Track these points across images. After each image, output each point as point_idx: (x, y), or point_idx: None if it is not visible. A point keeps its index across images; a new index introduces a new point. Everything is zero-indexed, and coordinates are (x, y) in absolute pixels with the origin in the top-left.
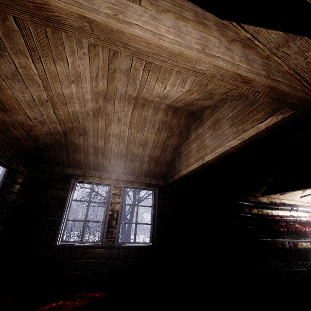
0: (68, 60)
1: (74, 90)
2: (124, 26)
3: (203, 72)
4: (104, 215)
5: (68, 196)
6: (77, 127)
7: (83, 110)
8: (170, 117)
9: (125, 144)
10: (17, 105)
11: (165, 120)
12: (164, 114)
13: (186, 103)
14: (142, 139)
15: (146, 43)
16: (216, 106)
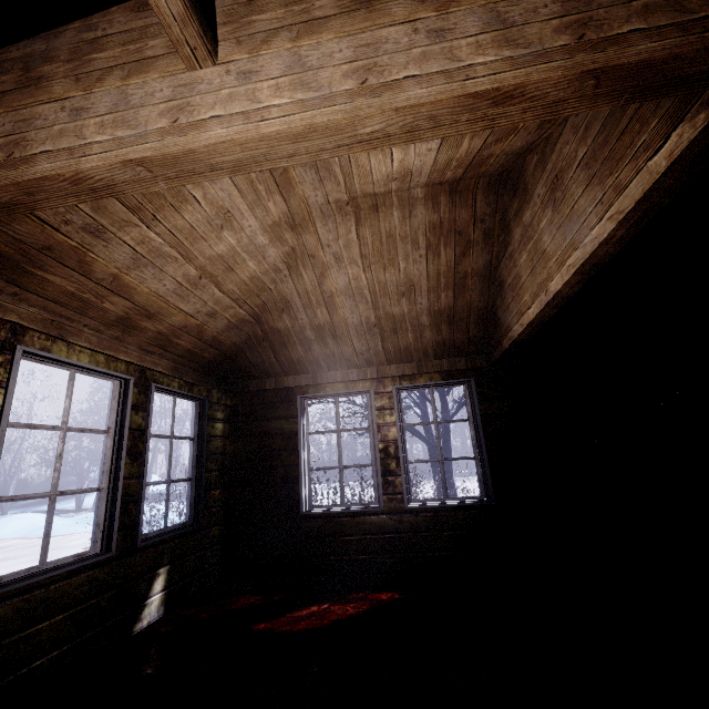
0: (196, 197)
1: (232, 239)
2: (190, 139)
3: (383, 134)
4: (372, 451)
5: (298, 427)
6: (272, 300)
7: (266, 267)
8: (448, 208)
9: (368, 303)
10: (163, 303)
11: (437, 220)
12: (429, 209)
13: (465, 164)
14: (400, 282)
15: (239, 144)
16: (547, 139)
